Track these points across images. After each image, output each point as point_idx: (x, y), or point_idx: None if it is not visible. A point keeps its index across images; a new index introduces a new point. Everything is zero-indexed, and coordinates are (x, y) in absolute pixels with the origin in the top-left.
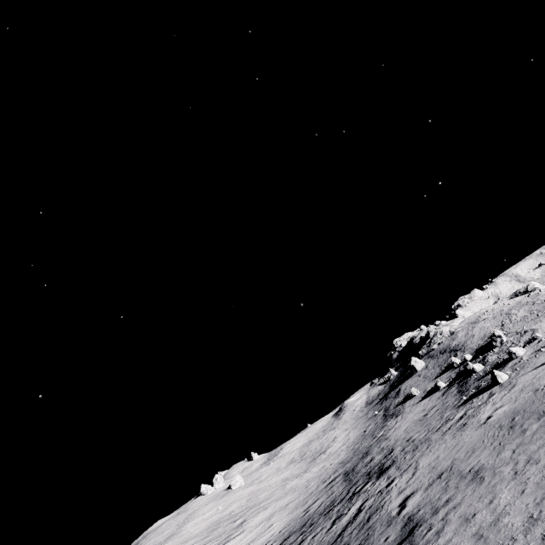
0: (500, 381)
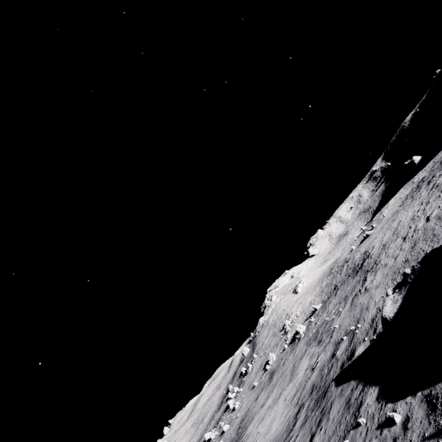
0: (206, 441)
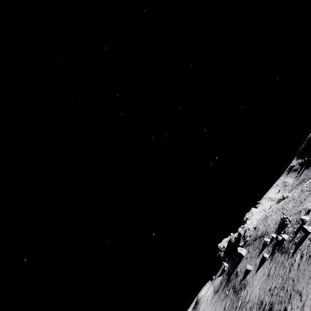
0: (310, 231)
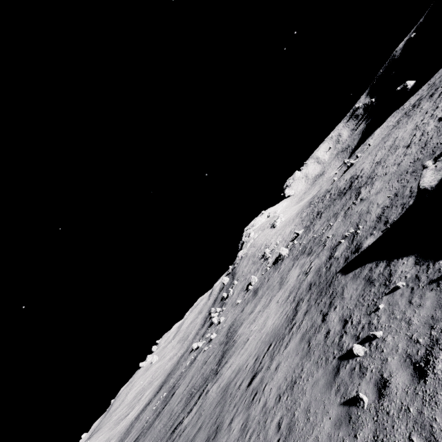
0: (194, 349)
